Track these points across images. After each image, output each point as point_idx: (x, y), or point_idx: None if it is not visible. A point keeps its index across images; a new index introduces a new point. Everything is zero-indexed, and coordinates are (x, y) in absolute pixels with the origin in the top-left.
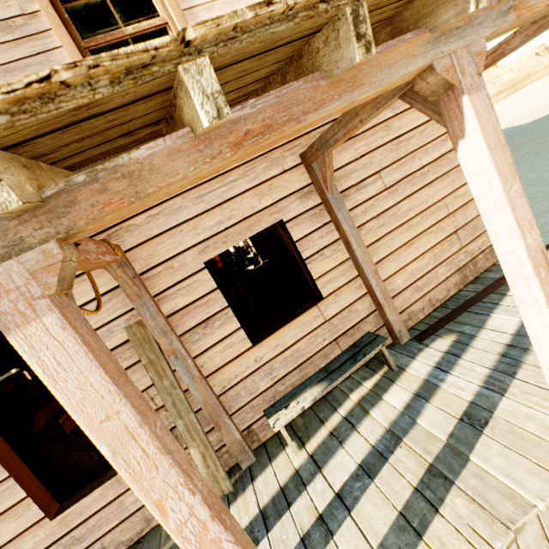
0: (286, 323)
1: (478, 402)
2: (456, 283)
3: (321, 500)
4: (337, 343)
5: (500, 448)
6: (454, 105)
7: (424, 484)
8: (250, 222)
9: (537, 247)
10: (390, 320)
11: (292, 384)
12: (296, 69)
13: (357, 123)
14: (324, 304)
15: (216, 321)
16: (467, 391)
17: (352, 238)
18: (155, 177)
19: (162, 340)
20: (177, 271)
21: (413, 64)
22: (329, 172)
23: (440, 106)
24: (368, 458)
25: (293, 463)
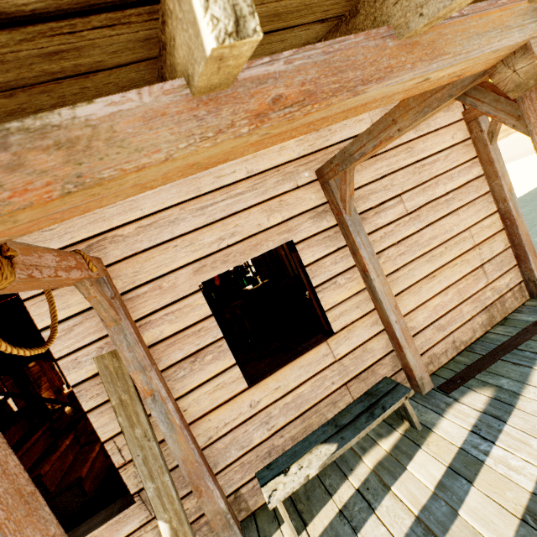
0: (289, 361)
1: None
2: (483, 323)
3: None
4: (348, 388)
5: None
6: None
7: None
8: (256, 241)
9: None
10: (411, 364)
11: (292, 437)
12: (344, 35)
13: (393, 132)
14: (335, 340)
15: (207, 354)
16: (523, 475)
17: (370, 265)
18: (116, 152)
19: (139, 376)
20: (167, 292)
21: (508, 38)
22: (349, 191)
23: (523, 106)
24: None
25: None
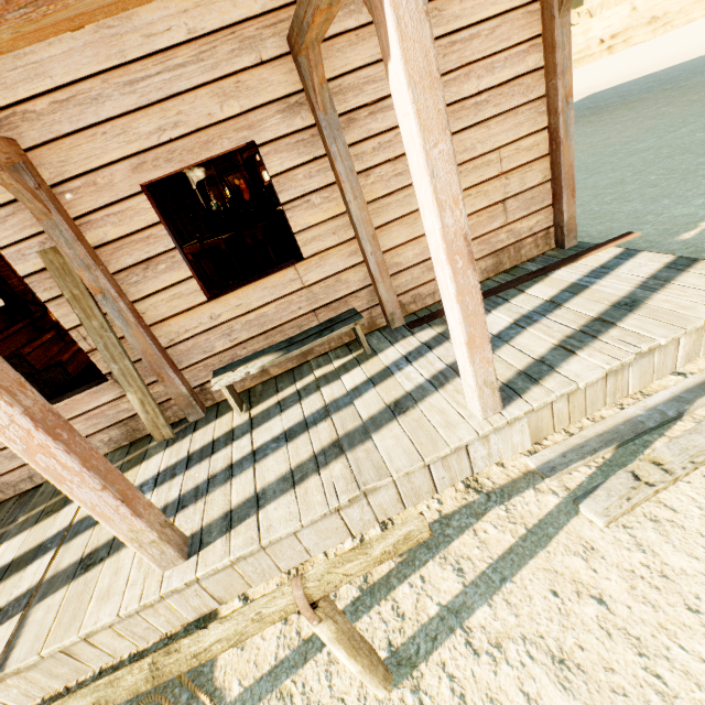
0: (252, 282)
1: (413, 393)
2: (486, 269)
3: (239, 453)
4: (316, 315)
5: (399, 432)
6: (378, 1)
7: (323, 451)
8: (207, 137)
9: (459, 231)
10: (383, 299)
11: (255, 350)
12: None
13: None
14: (304, 266)
15: (160, 264)
16: (412, 382)
17: (347, 184)
18: None
19: (85, 274)
20: (104, 191)
21: None
22: (318, 77)
23: None
24: (295, 426)
25: (234, 423)
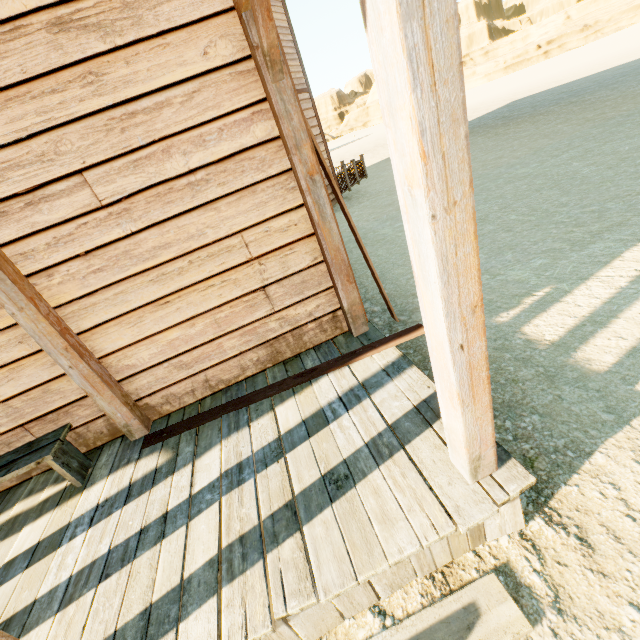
0: None
1: (35, 607)
2: (260, 360)
3: None
4: (27, 430)
5: None
6: None
7: None
8: None
9: None
10: (107, 412)
11: None
12: None
13: None
14: None
15: None
16: (56, 577)
17: (1, 295)
18: None
19: None
20: None
21: None
22: None
23: None
24: None
25: None
